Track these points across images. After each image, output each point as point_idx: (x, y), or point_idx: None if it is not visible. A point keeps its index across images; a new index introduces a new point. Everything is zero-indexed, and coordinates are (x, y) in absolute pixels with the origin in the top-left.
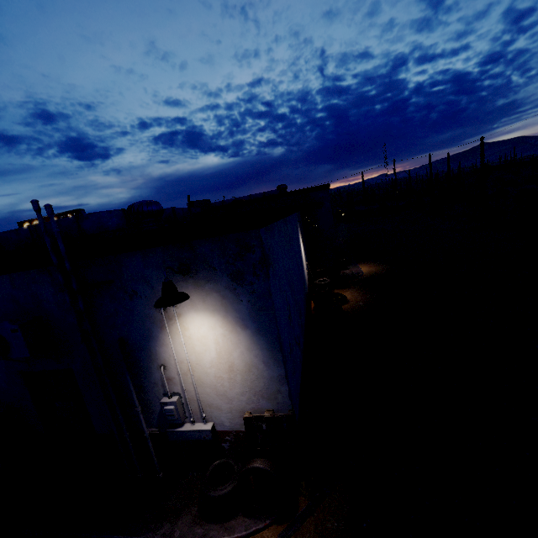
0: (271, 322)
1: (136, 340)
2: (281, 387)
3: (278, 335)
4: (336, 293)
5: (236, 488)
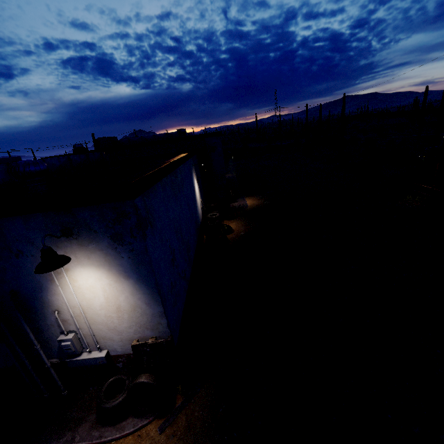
0: (149, 273)
1: (28, 291)
2: (161, 320)
3: (156, 283)
4: (224, 225)
5: (126, 398)
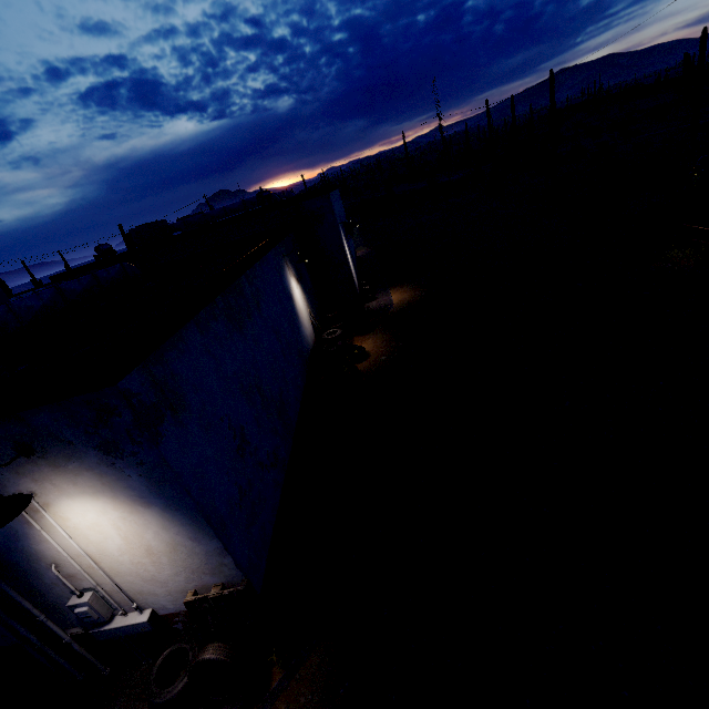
0: (181, 494)
1: None
2: (223, 559)
3: (197, 507)
4: (353, 346)
5: (189, 685)
